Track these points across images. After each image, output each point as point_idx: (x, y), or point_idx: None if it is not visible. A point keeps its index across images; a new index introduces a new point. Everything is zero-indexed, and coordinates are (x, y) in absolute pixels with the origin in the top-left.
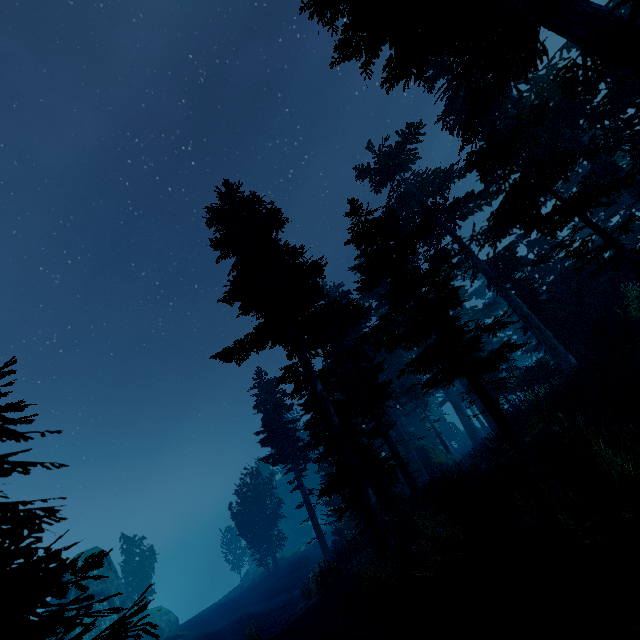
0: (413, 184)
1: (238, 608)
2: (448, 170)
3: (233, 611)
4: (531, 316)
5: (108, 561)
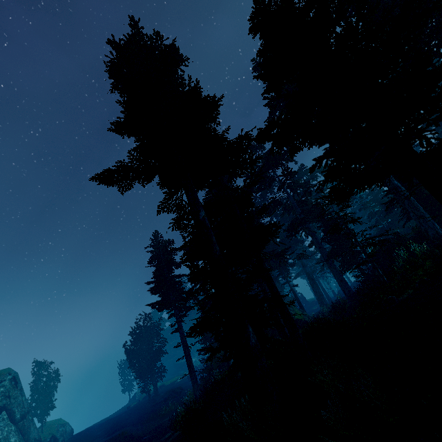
0: None
1: (119, 426)
2: None
3: (115, 429)
4: (401, 188)
5: (15, 381)
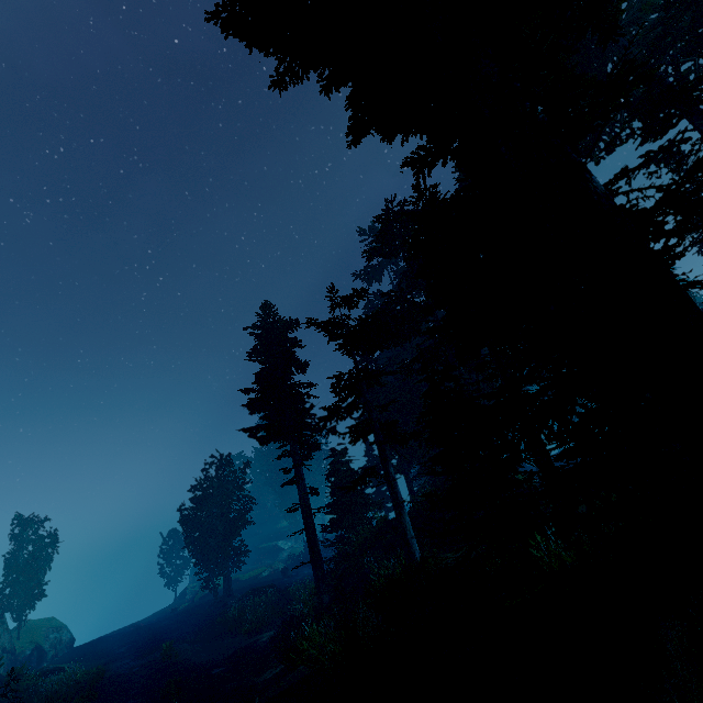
0: None
1: (161, 642)
2: None
3: (152, 646)
4: None
5: None
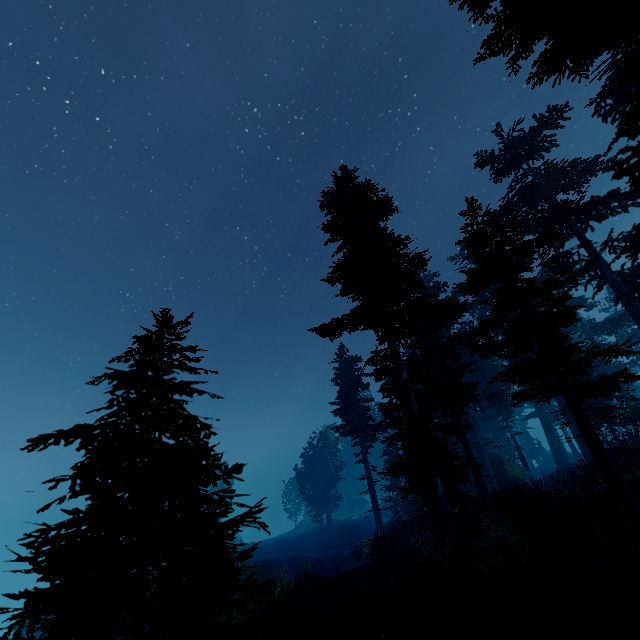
0: (542, 175)
1: (292, 548)
2: (591, 162)
3: (288, 549)
4: None
5: None
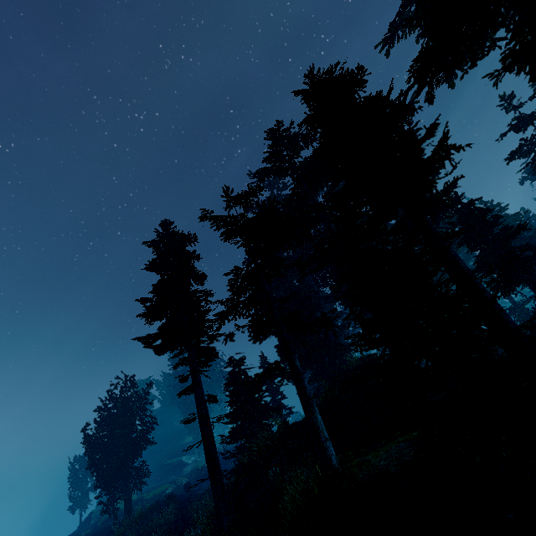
0: None
1: None
2: None
3: None
4: None
5: None
